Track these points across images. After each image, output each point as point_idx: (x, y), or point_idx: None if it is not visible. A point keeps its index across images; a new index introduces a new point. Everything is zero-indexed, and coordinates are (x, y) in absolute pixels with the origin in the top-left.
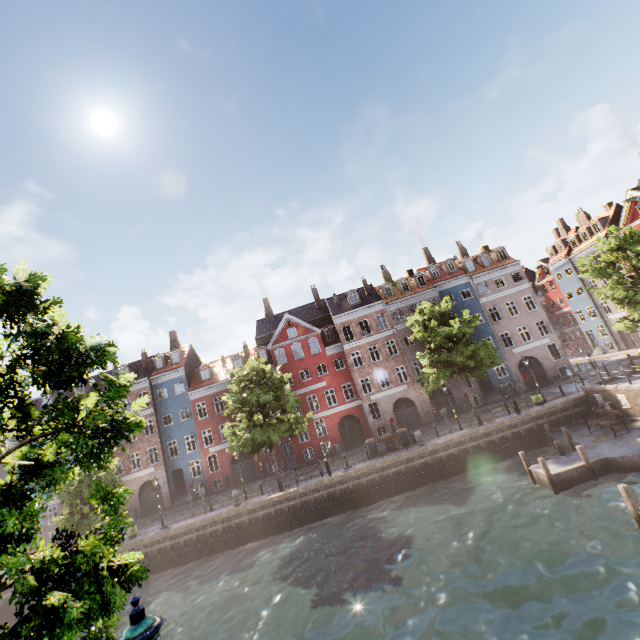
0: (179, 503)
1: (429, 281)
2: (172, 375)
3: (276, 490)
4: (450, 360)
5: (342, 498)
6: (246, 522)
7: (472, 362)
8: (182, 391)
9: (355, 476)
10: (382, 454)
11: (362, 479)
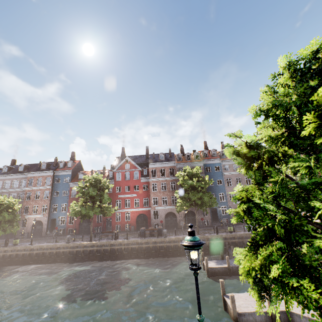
0: (49, 235)
1: (201, 157)
2: (65, 172)
3: (89, 240)
4: (189, 198)
5: (117, 253)
6: (67, 252)
7: (199, 201)
8: (67, 181)
9: (127, 243)
10: (147, 236)
11: (129, 246)
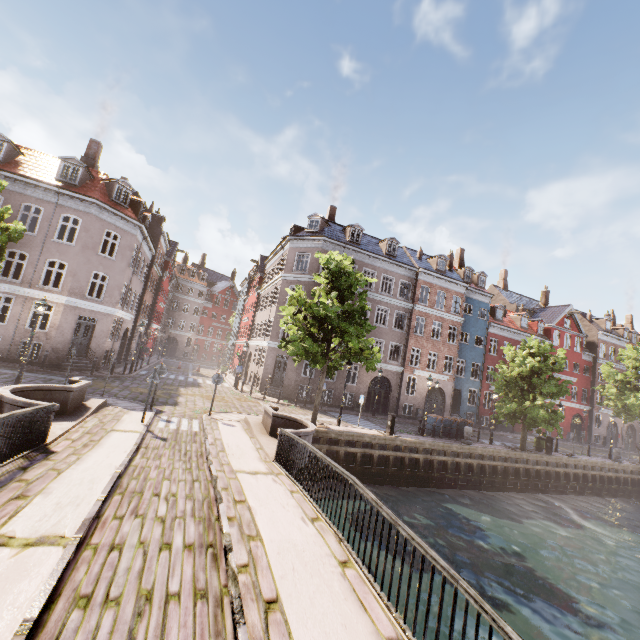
0: None
1: None
2: (481, 297)
3: (624, 460)
4: None
5: None
6: None
7: None
8: (483, 318)
9: None
10: None
11: None
